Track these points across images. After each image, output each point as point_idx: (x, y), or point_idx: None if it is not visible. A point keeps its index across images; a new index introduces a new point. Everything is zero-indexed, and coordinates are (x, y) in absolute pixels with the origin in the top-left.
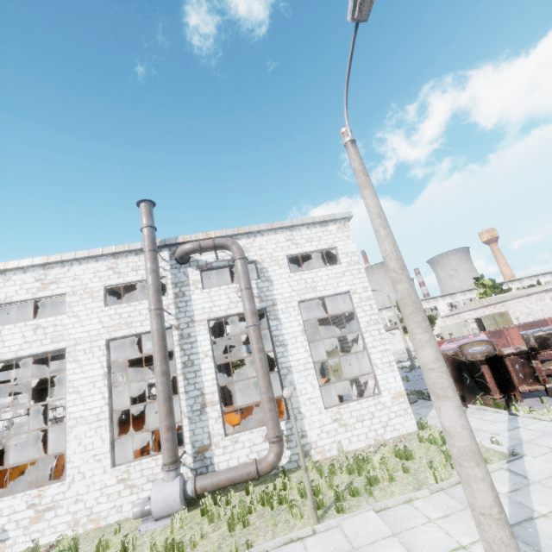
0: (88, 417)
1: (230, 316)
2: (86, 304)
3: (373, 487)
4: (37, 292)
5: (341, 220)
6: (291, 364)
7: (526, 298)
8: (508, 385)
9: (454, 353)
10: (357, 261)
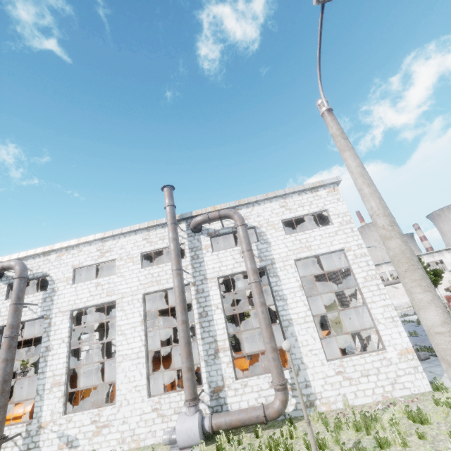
0: (131, 354)
1: (236, 274)
2: (129, 266)
3: (384, 450)
4: (98, 259)
5: (330, 185)
6: (291, 317)
7: None
8: None
9: None
10: (349, 221)
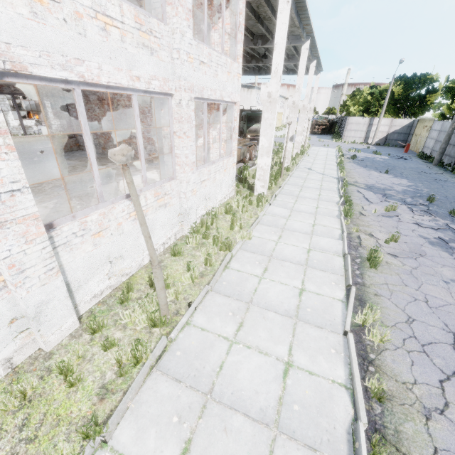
0: None
1: None
2: None
3: None
4: None
5: None
6: None
7: None
8: None
9: None
10: None
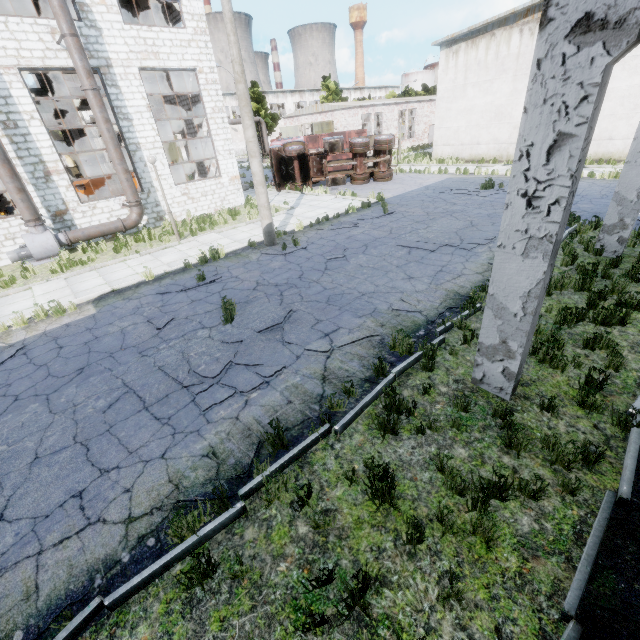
0: None
1: (51, 70)
2: None
3: (214, 227)
4: None
5: None
6: (139, 141)
7: (348, 111)
8: (307, 177)
9: (279, 149)
10: (204, 31)
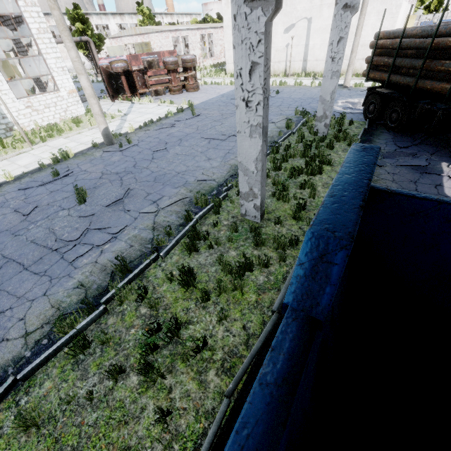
0: None
1: None
2: None
3: (62, 134)
4: None
5: None
6: None
7: (160, 34)
8: (134, 89)
9: (106, 66)
10: None
